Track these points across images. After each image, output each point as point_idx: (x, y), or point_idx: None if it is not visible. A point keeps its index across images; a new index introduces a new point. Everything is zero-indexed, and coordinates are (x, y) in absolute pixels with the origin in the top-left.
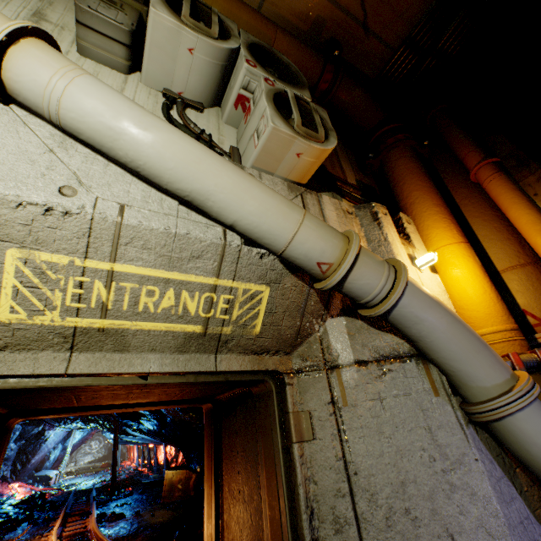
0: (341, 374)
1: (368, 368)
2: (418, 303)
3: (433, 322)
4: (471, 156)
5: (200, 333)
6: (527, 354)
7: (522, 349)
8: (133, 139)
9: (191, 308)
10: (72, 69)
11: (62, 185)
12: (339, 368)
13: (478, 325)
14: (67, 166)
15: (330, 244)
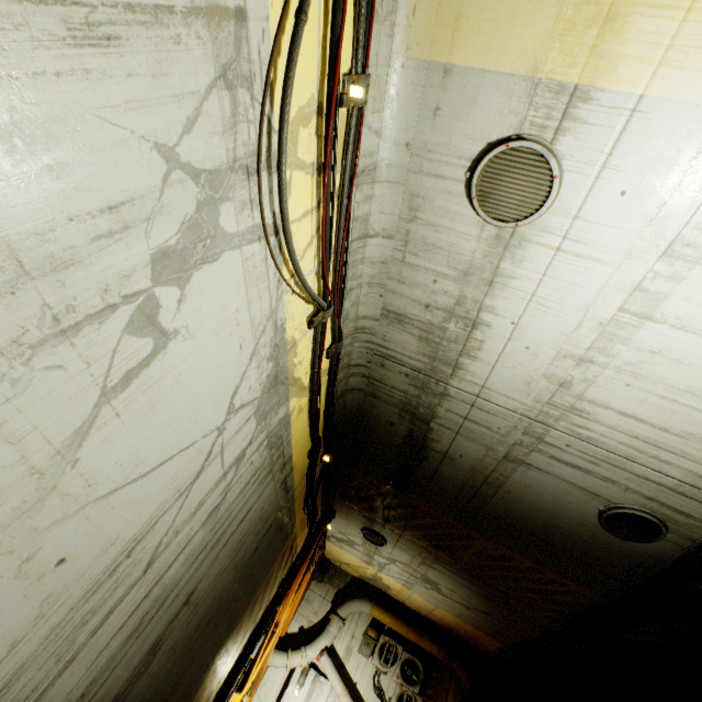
0: None
1: None
2: None
3: None
4: None
5: None
6: None
7: None
8: None
9: None
10: None
11: None
12: None
13: None
14: None
15: None
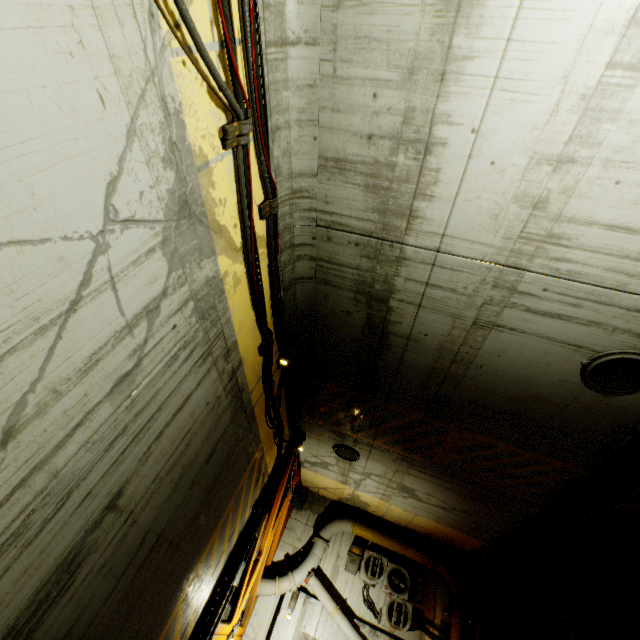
0: None
1: None
2: None
3: None
4: None
5: None
6: None
7: None
8: (348, 637)
9: None
10: (341, 618)
11: None
12: None
13: None
14: (338, 635)
15: None
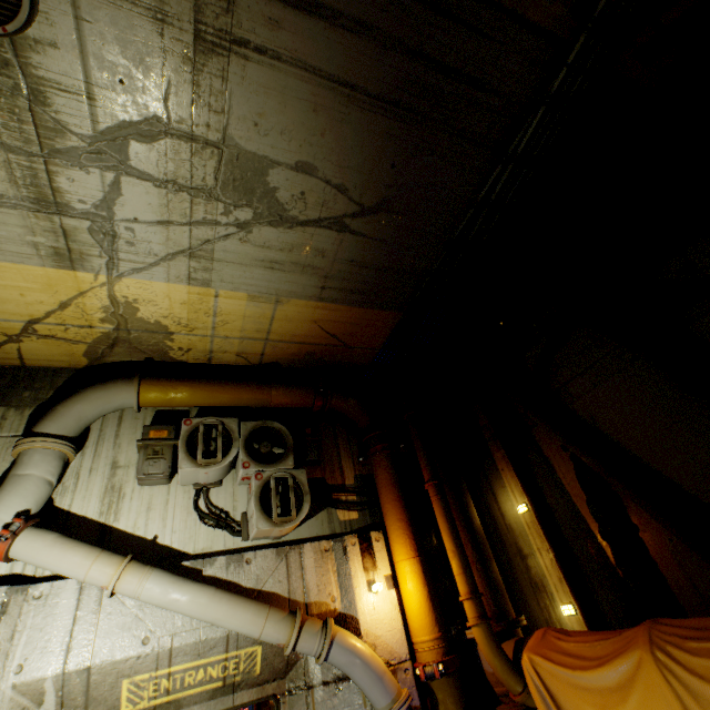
0: (314, 693)
1: (330, 687)
2: (339, 657)
3: (349, 667)
4: (424, 473)
5: (222, 685)
6: (430, 666)
7: (437, 656)
8: (174, 606)
9: (214, 673)
10: (143, 578)
11: (143, 637)
12: (313, 688)
13: (416, 634)
14: (144, 622)
15: (282, 634)
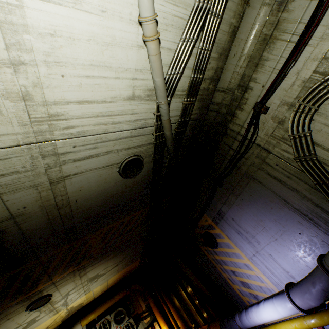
0: None
1: None
2: None
3: None
4: (160, 300)
5: None
6: None
7: None
8: None
9: None
10: None
11: None
12: None
13: None
14: None
15: None
